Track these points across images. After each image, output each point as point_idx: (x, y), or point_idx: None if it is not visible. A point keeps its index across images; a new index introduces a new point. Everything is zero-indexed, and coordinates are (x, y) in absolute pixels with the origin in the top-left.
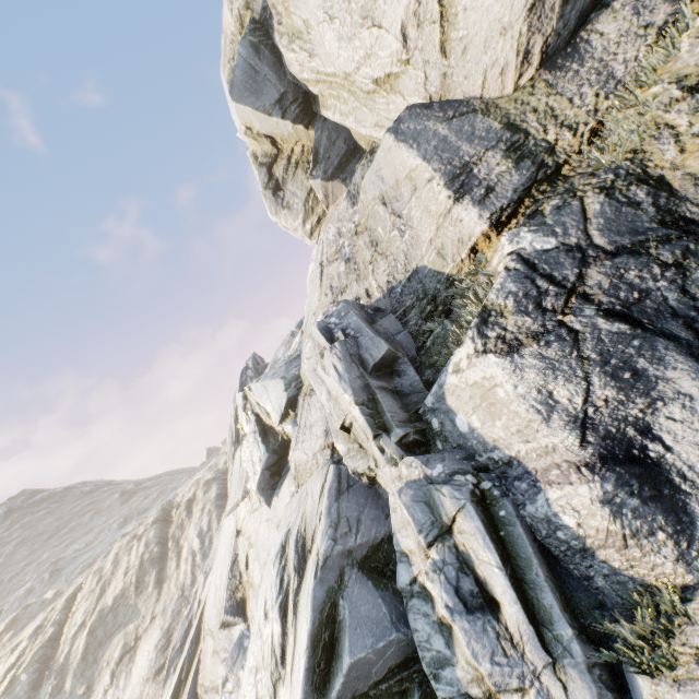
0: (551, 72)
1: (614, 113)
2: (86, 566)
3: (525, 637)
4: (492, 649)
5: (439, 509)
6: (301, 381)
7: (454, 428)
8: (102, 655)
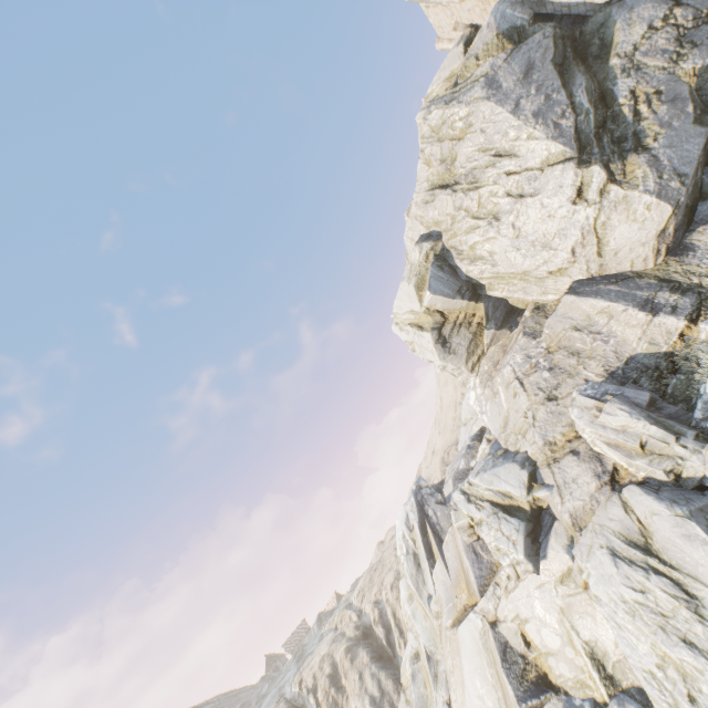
0: (675, 257)
1: None
2: None
3: None
4: None
5: None
6: (533, 460)
7: None
8: None
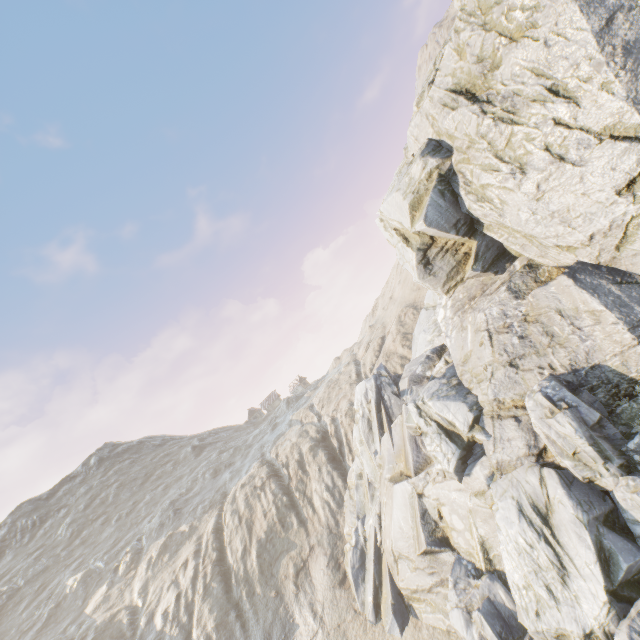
0: None
1: None
2: (206, 507)
3: None
4: None
5: None
6: (480, 406)
7: None
8: (276, 572)
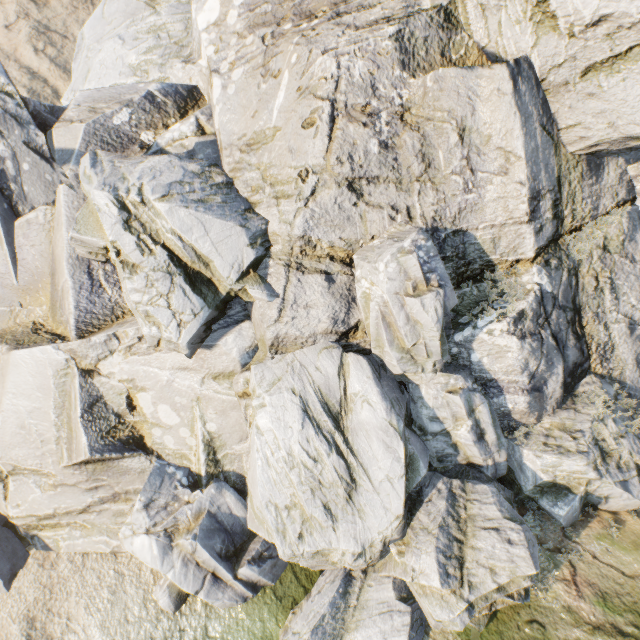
0: (587, 166)
1: (588, 231)
2: None
3: (493, 444)
4: (484, 451)
5: (472, 403)
6: (269, 240)
7: (468, 357)
8: None
